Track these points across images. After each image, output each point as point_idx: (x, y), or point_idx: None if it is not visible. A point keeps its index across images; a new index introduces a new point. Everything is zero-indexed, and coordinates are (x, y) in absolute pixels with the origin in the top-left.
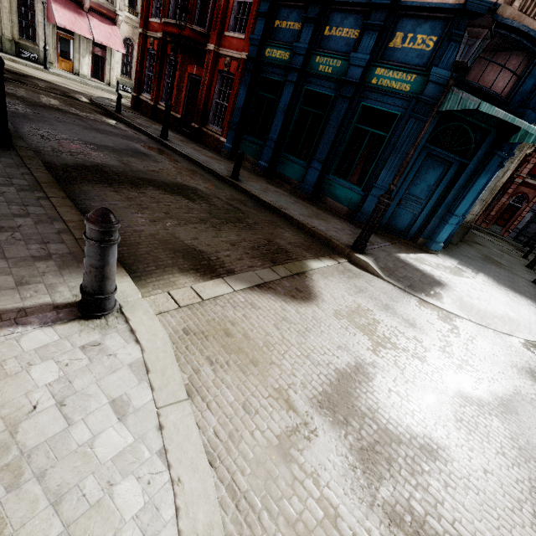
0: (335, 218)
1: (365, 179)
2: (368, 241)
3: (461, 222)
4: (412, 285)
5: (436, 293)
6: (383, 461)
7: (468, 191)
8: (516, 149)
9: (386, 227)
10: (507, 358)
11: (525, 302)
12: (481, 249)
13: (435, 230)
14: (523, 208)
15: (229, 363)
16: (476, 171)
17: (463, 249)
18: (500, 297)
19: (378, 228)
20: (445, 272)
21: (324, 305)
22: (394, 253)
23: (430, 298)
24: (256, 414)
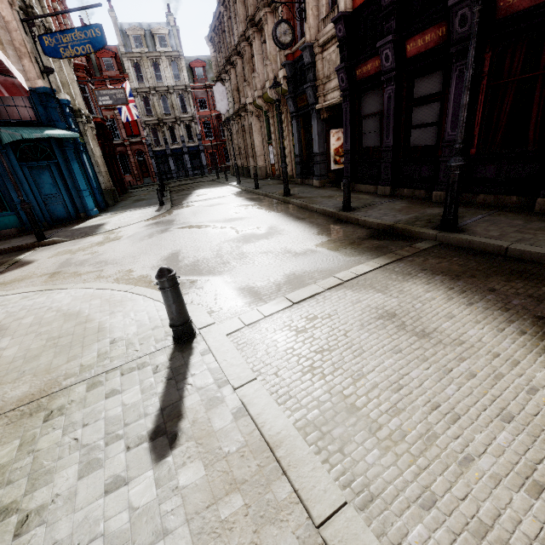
0: (12, 239)
1: (5, 204)
2: (48, 234)
3: (97, 192)
4: (87, 233)
5: (101, 229)
6: (85, 263)
7: (75, 175)
8: (83, 136)
9: (54, 222)
10: (137, 228)
11: (151, 207)
12: (133, 199)
13: (83, 205)
14: (147, 159)
15: (14, 284)
16: (67, 163)
17: (120, 205)
18: (137, 212)
19: (50, 226)
20: (105, 220)
21: (41, 260)
22: (69, 229)
23: (99, 232)
24: (37, 280)
